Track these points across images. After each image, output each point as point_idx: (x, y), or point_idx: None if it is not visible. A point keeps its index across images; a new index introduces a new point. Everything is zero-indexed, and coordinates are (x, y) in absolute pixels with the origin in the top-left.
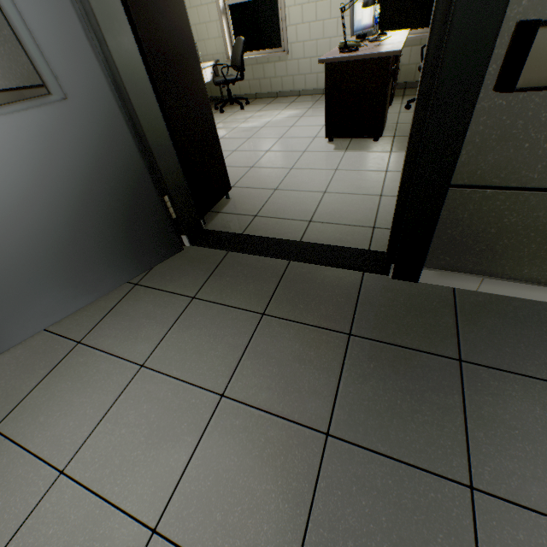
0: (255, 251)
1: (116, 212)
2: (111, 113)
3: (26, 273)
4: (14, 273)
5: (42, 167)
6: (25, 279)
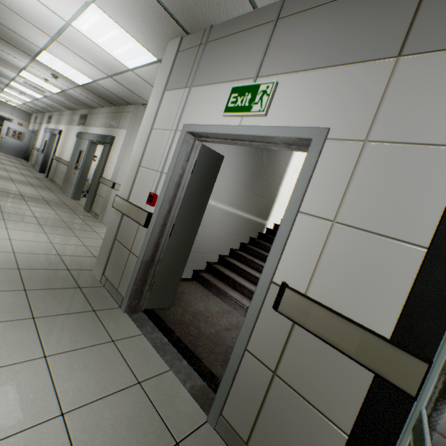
0: (27, 161)
1: (20, 151)
2: (27, 145)
3: (9, 149)
4: (9, 148)
5: (18, 144)
6: (9, 149)
